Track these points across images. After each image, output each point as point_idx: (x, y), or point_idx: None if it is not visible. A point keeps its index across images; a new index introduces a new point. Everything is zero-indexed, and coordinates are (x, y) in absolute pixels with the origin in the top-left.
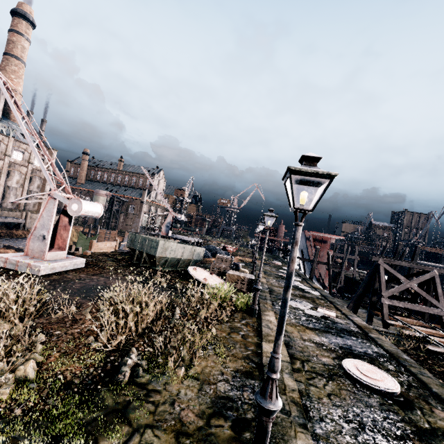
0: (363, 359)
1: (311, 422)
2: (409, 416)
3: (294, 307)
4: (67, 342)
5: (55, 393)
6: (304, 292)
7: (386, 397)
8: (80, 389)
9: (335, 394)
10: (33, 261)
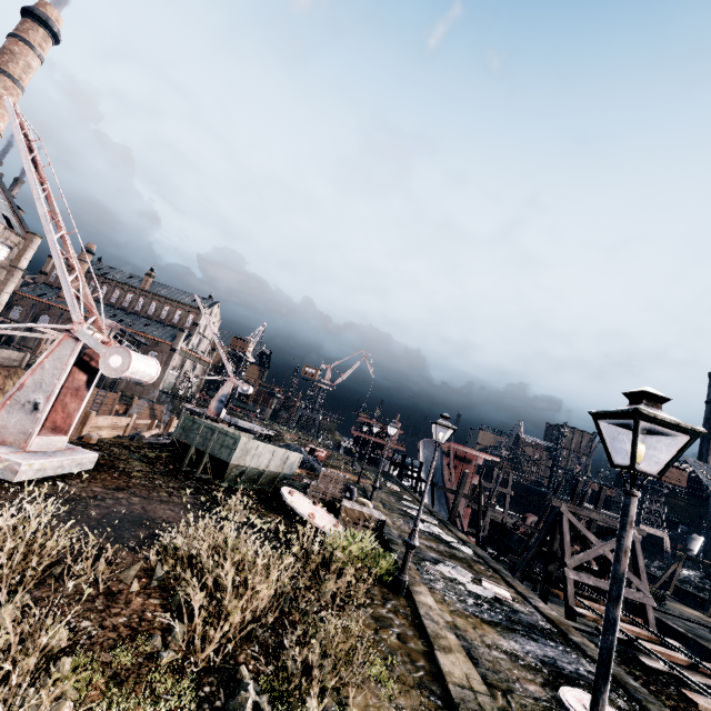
0: (581, 685)
1: None
2: None
3: (449, 577)
4: (111, 649)
5: None
6: (452, 547)
7: None
8: None
9: None
10: (4, 450)
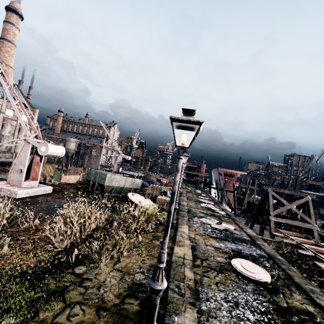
0: (248, 258)
1: (199, 302)
2: (273, 298)
3: (204, 222)
4: (28, 244)
5: (13, 279)
6: (214, 212)
7: (259, 285)
8: (32, 277)
9: (221, 282)
10: (13, 188)
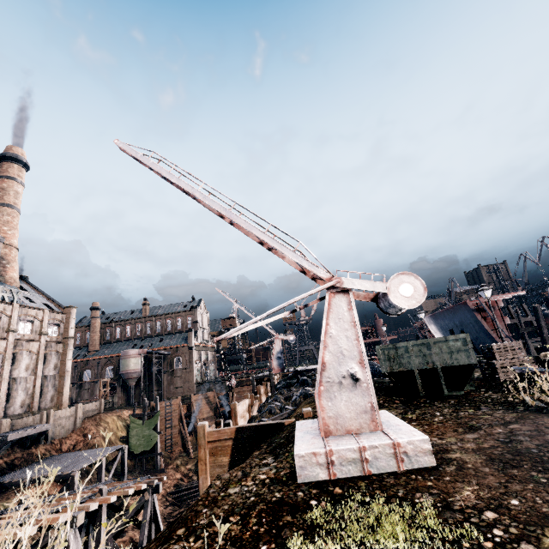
0: None
1: None
2: None
3: None
4: None
5: None
6: None
7: None
8: None
9: None
10: (380, 437)
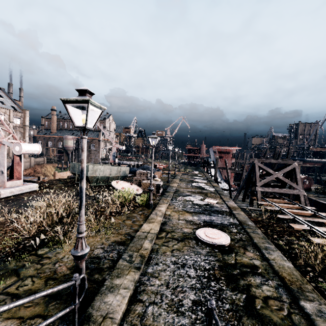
0: (217, 227)
1: (148, 266)
2: (224, 257)
3: (187, 200)
4: None
5: None
6: (203, 189)
7: (216, 248)
8: None
9: (178, 249)
10: None
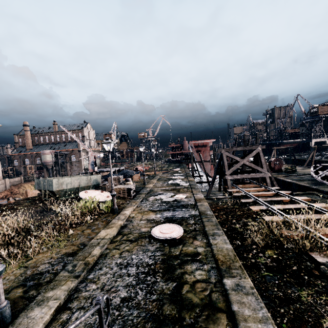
0: (176, 221)
1: (90, 272)
2: (170, 250)
3: (157, 199)
4: None
5: None
6: (178, 186)
7: (166, 242)
8: None
9: (128, 250)
10: None
